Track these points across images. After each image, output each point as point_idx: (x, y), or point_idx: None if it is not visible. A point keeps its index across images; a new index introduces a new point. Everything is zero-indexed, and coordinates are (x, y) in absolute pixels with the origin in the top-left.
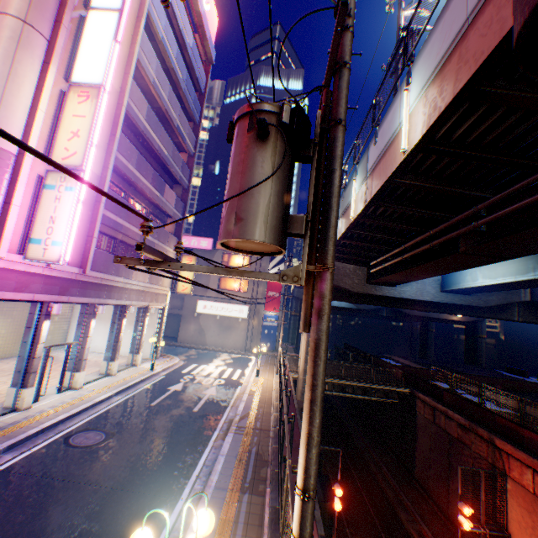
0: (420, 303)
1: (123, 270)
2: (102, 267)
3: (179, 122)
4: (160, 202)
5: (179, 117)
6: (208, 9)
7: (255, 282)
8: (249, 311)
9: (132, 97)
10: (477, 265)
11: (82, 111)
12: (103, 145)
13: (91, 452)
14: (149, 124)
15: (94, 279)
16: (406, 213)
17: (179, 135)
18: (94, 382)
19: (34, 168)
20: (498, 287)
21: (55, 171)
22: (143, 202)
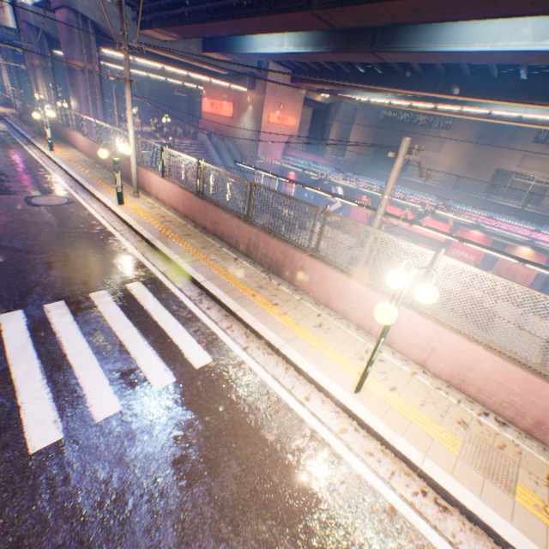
0: None
1: None
2: None
3: None
4: None
5: None
6: None
7: None
8: None
9: None
10: None
11: None
12: None
13: None
14: None
15: None
16: None
17: None
18: None
19: None
20: None
21: None
22: None
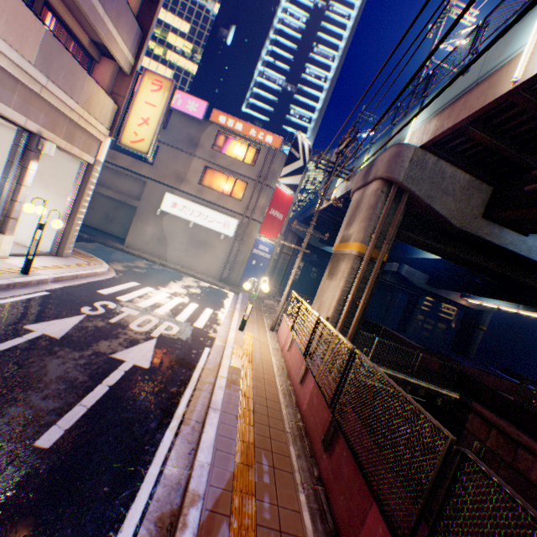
0: (535, 277)
1: None
2: None
3: None
4: None
5: None
6: None
7: (257, 190)
8: (237, 228)
9: None
10: None
11: None
12: None
13: None
14: None
15: None
16: None
17: None
18: None
19: None
20: None
21: None
22: None
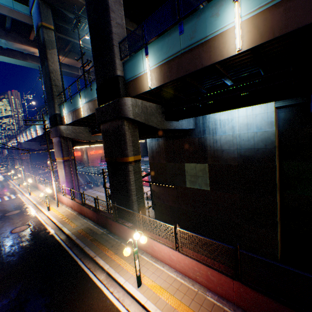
0: None
1: None
2: None
3: None
4: None
5: None
6: None
7: None
8: None
9: None
10: None
11: None
12: None
13: None
14: None
15: None
16: None
17: None
18: None
19: None
20: None
21: None
22: None
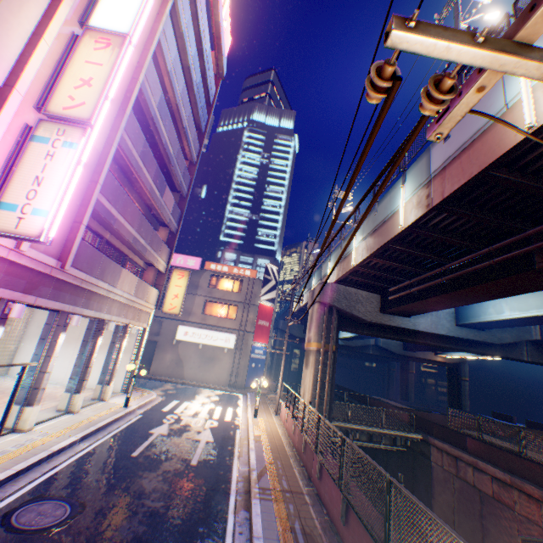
0: (432, 338)
1: (108, 273)
2: (85, 265)
3: (187, 123)
4: (158, 203)
5: (188, 118)
6: (225, 26)
7: (245, 309)
8: (236, 340)
9: (148, 76)
10: (536, 289)
11: (99, 58)
12: (110, 117)
13: (48, 542)
14: (160, 113)
15: (73, 279)
16: (464, 225)
17: (185, 138)
18: (49, 421)
19: (21, 113)
20: (526, 320)
21: (50, 120)
22: (137, 201)
